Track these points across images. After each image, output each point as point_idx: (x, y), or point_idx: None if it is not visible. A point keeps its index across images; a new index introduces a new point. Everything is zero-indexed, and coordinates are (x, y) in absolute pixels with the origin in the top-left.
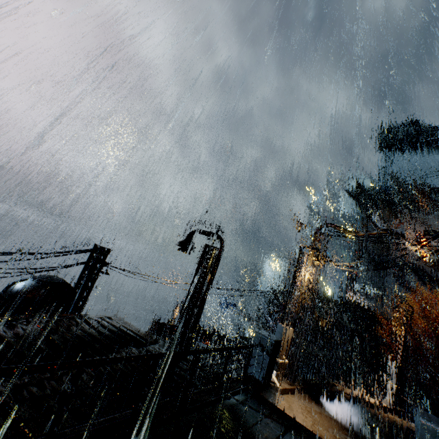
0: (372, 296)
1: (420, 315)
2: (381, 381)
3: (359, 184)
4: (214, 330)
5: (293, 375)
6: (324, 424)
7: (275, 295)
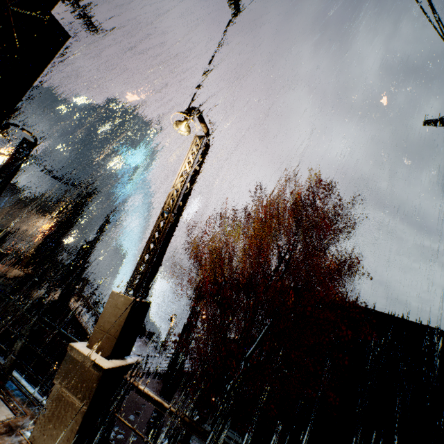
0: None
1: None
2: None
3: (425, 121)
4: None
5: (34, 267)
6: (0, 269)
7: None
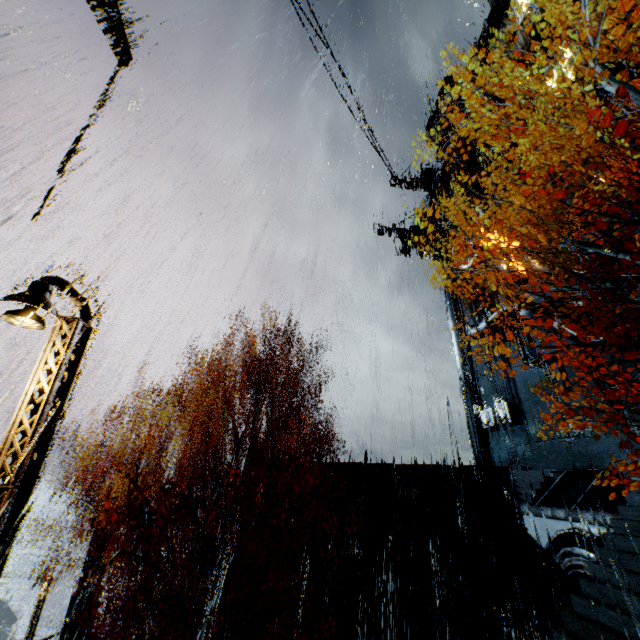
0: (503, 420)
1: (590, 417)
2: None
3: (376, 230)
4: None
5: None
6: None
7: None
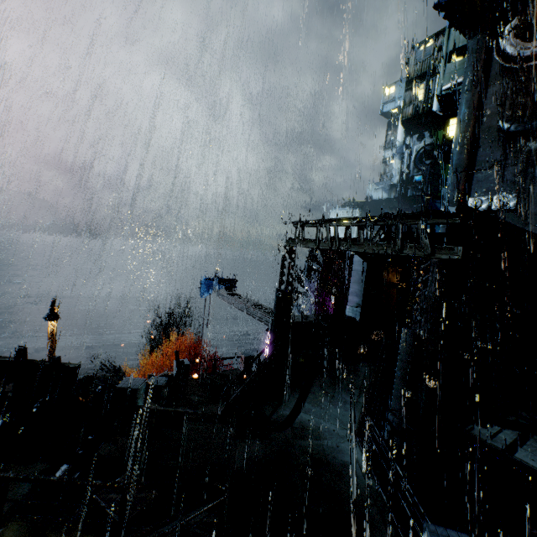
0: (503, 208)
1: None
2: (536, 375)
3: None
4: (17, 354)
5: None
6: None
7: (312, 251)
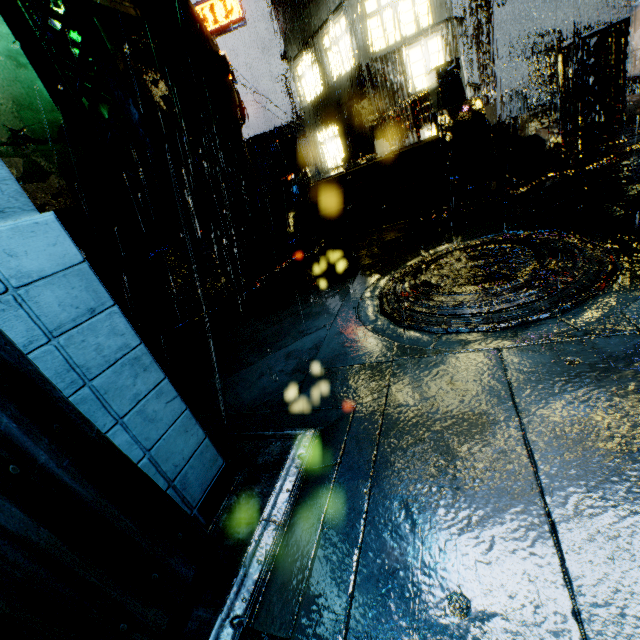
0: None
1: None
2: None
3: None
4: None
5: None
6: None
7: None
